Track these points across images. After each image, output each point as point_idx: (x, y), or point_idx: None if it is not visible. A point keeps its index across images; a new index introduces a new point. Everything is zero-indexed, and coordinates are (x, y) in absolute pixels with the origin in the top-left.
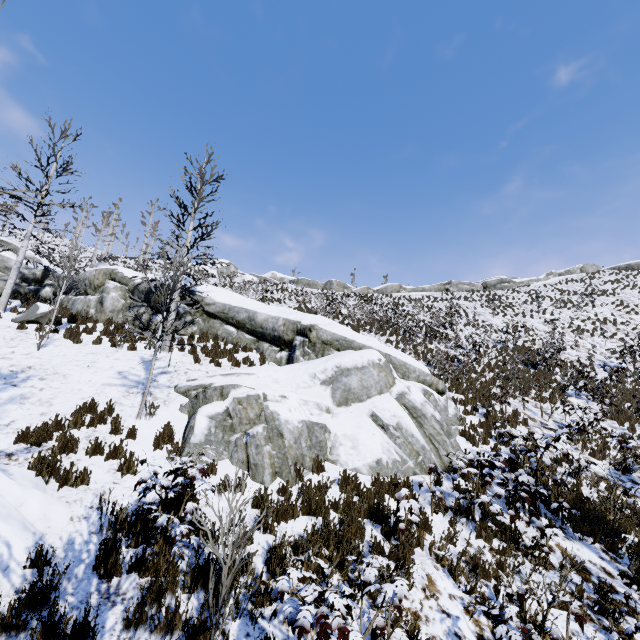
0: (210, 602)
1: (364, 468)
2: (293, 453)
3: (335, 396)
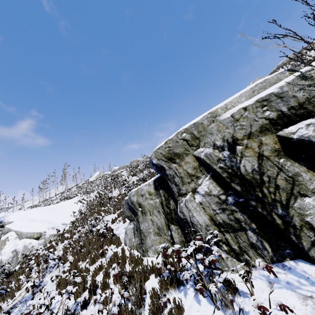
0: None
1: None
2: None
3: None
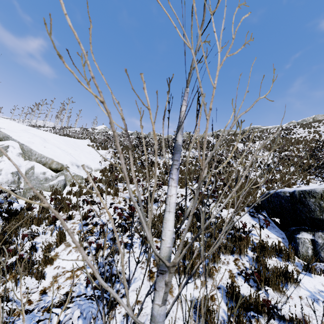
0: None
1: None
2: None
3: None
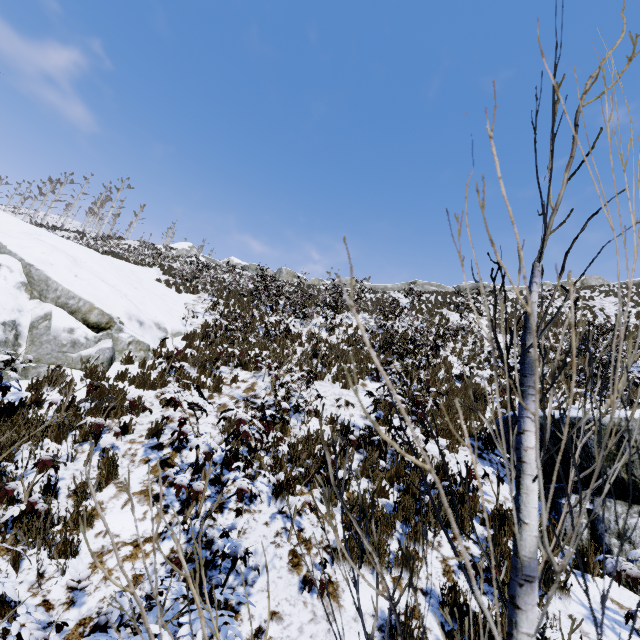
0: None
1: None
2: None
3: None
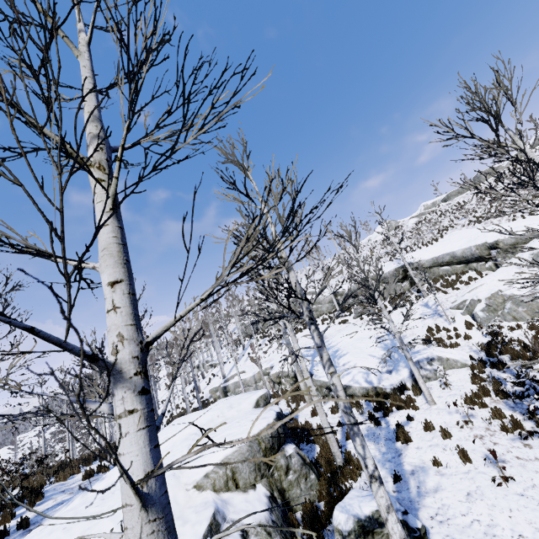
0: (533, 348)
1: None
2: (535, 306)
3: None
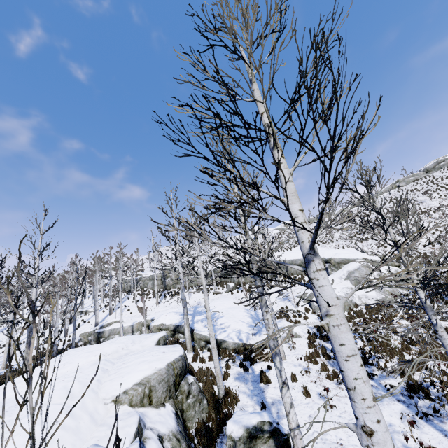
0: None
1: (372, 303)
2: (346, 304)
3: (352, 282)
